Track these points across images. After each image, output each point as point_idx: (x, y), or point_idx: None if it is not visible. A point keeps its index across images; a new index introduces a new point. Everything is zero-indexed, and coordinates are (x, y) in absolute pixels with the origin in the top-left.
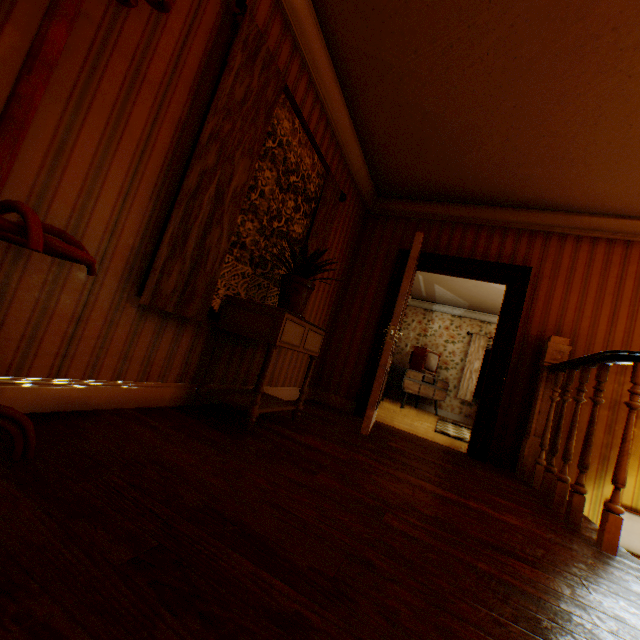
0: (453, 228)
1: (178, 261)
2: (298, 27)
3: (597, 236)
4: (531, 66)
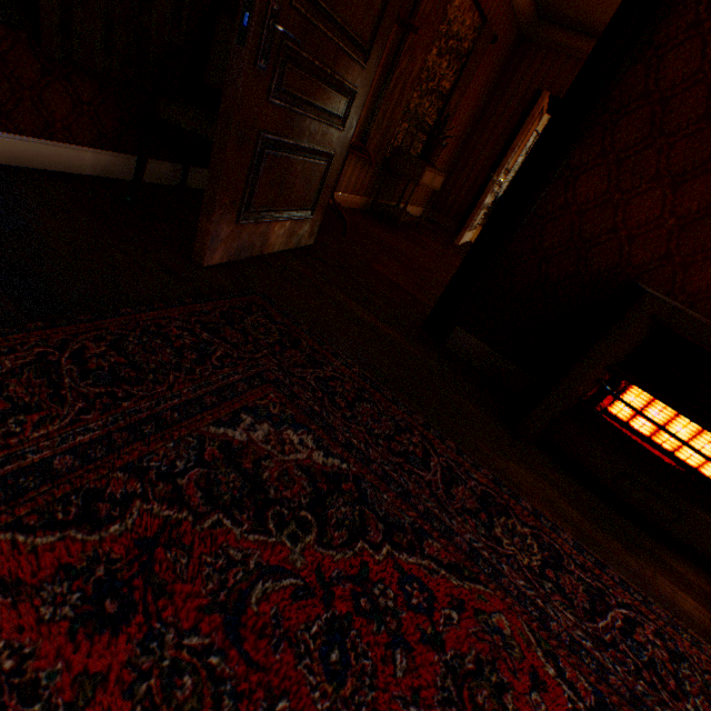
0: None
1: (378, 133)
2: None
3: None
4: None
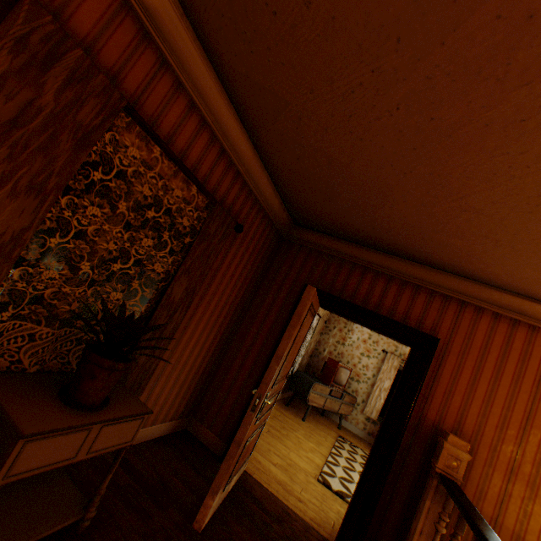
0: (364, 272)
1: None
2: (166, 39)
3: (518, 318)
4: (453, 132)
